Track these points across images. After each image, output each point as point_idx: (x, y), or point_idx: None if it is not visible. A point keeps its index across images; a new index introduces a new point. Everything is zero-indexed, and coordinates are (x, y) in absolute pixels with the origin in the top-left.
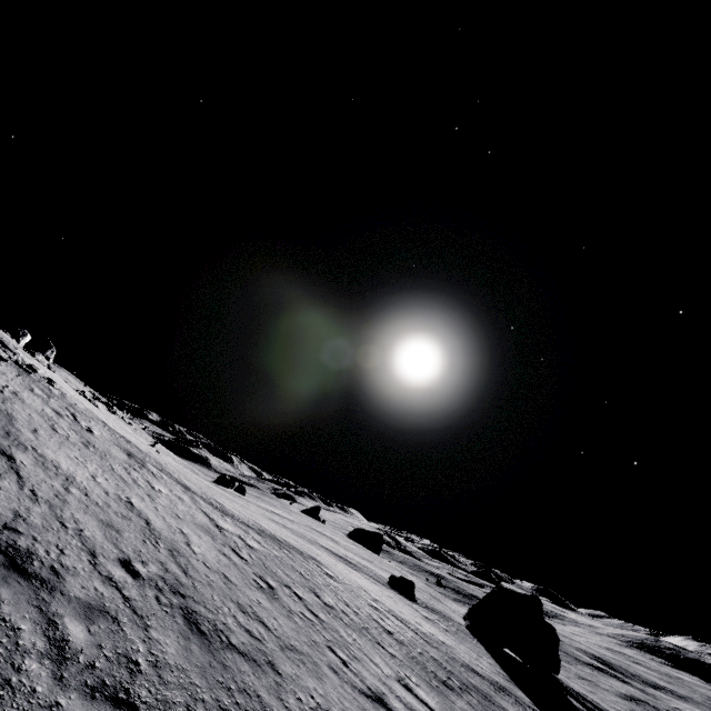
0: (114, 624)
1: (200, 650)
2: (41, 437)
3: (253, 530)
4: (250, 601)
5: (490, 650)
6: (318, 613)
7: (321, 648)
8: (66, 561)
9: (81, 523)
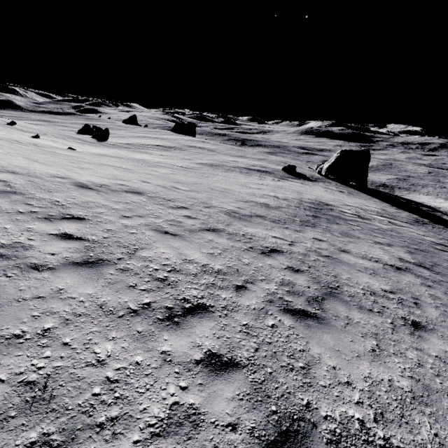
0: None
1: None
2: None
3: (326, 221)
4: None
5: (357, 190)
6: None
7: None
8: None
9: None
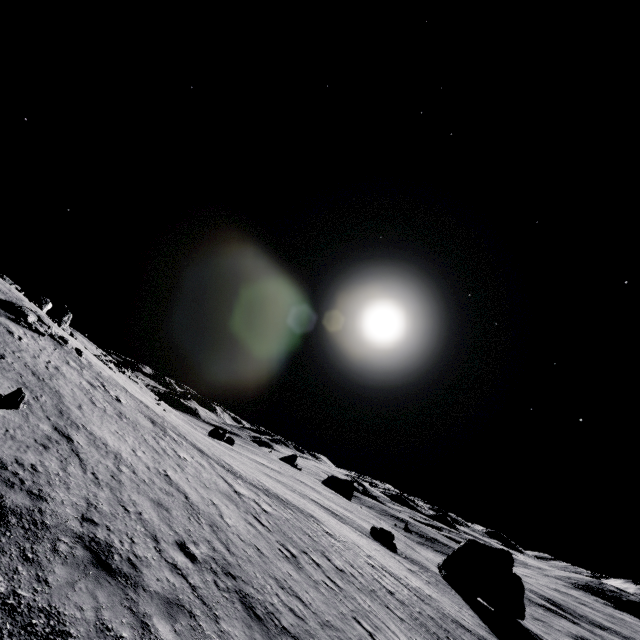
0: (192, 619)
1: (263, 639)
2: (86, 412)
3: (261, 491)
4: (283, 574)
5: (467, 600)
6: (335, 580)
7: (349, 620)
8: (137, 551)
9: (138, 505)
